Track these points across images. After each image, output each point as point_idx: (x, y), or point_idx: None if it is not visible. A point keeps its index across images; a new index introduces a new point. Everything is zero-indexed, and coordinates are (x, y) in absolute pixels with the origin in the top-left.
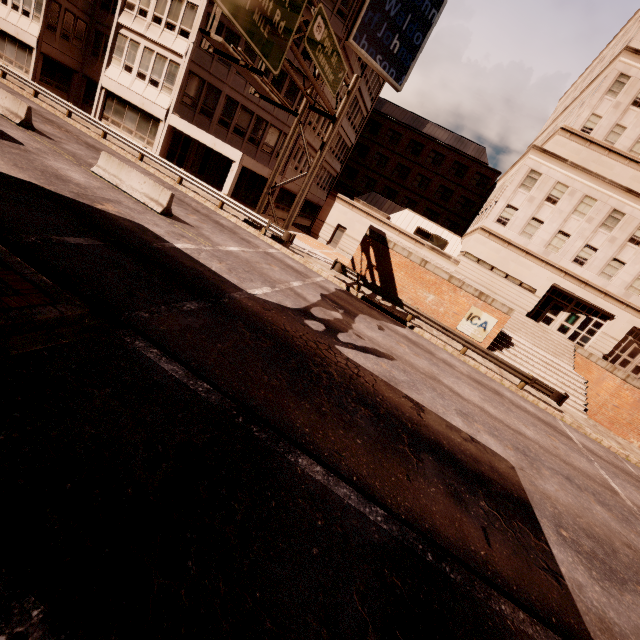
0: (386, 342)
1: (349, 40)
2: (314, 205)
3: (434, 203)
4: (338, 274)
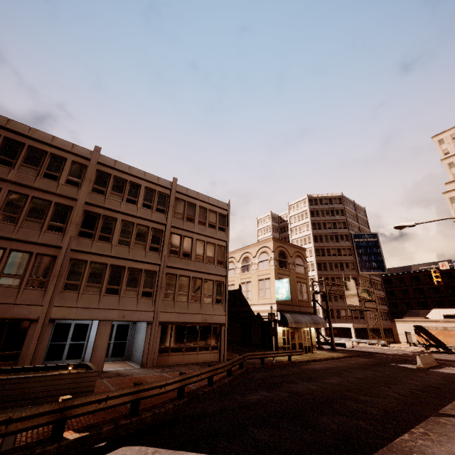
0: (439, 355)
1: (359, 273)
2: (388, 329)
3: (451, 296)
4: (416, 348)
